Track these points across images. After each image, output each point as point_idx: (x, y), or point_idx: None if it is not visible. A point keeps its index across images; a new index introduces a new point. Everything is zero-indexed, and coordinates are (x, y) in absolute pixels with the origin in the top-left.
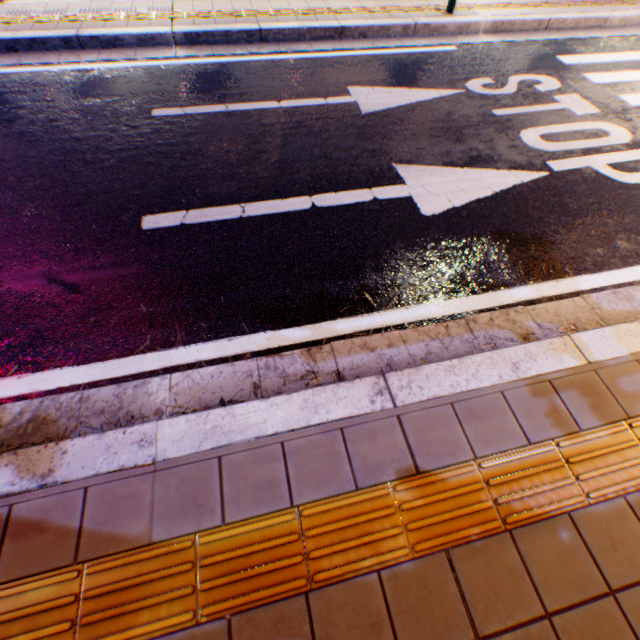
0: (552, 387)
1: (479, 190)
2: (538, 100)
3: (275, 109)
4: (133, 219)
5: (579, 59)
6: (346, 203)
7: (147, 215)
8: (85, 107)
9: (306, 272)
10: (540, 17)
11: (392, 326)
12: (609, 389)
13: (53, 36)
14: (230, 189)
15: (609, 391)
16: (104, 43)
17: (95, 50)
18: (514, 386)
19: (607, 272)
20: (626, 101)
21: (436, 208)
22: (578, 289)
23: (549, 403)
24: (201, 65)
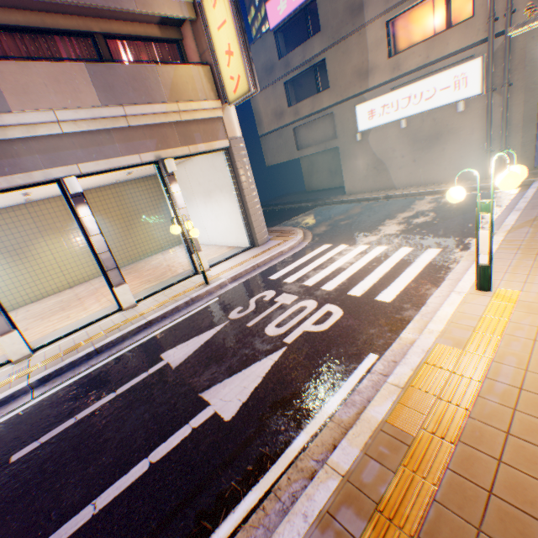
0: (331, 514)
1: (254, 380)
2: (268, 305)
3: (113, 398)
4: None
5: (279, 273)
6: (174, 445)
7: None
8: None
9: (154, 532)
10: (252, 264)
11: (228, 537)
12: (360, 488)
13: None
14: (82, 491)
15: (361, 490)
16: None
17: None
18: (309, 534)
19: (337, 391)
20: (307, 284)
21: (233, 409)
22: (328, 414)
23: (333, 531)
24: (54, 393)
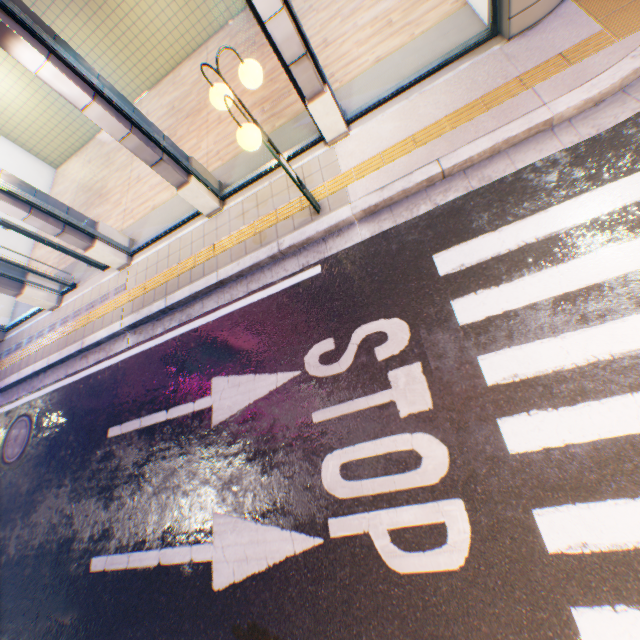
0: None
1: (259, 559)
2: (368, 382)
3: (164, 422)
4: (89, 558)
5: (466, 252)
6: (176, 561)
7: (94, 555)
8: (85, 426)
9: (143, 636)
10: (429, 170)
11: None
12: None
13: (73, 351)
14: (127, 533)
15: None
16: (95, 345)
17: (94, 348)
18: None
19: None
20: (485, 370)
21: (223, 580)
22: None
23: None
24: (138, 356)
